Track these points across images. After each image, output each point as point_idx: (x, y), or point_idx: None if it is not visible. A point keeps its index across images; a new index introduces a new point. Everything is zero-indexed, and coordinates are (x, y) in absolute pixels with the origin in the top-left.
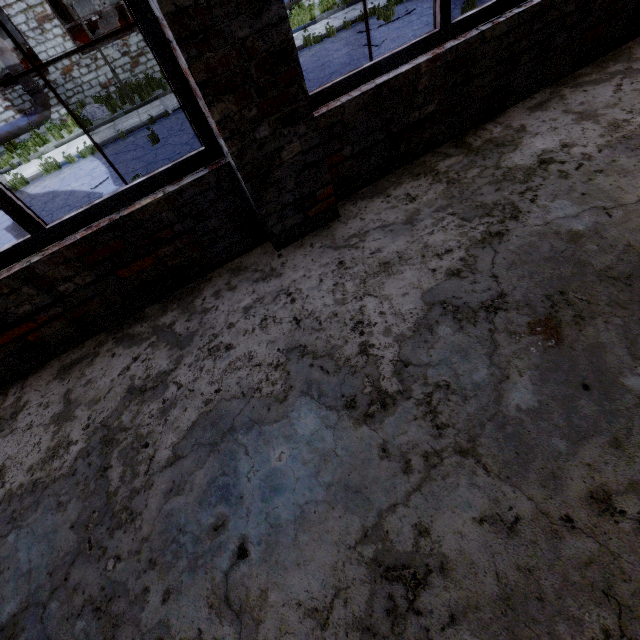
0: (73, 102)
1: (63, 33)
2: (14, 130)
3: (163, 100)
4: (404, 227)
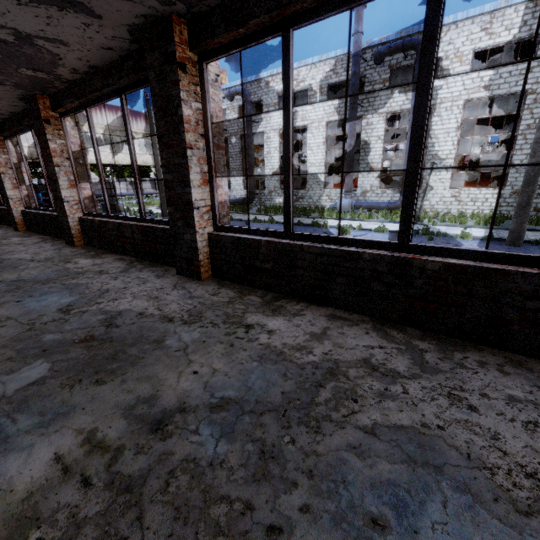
0: (266, 203)
1: (278, 180)
2: (237, 202)
3: (264, 216)
4: (2, 235)
